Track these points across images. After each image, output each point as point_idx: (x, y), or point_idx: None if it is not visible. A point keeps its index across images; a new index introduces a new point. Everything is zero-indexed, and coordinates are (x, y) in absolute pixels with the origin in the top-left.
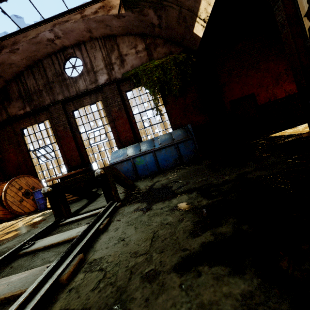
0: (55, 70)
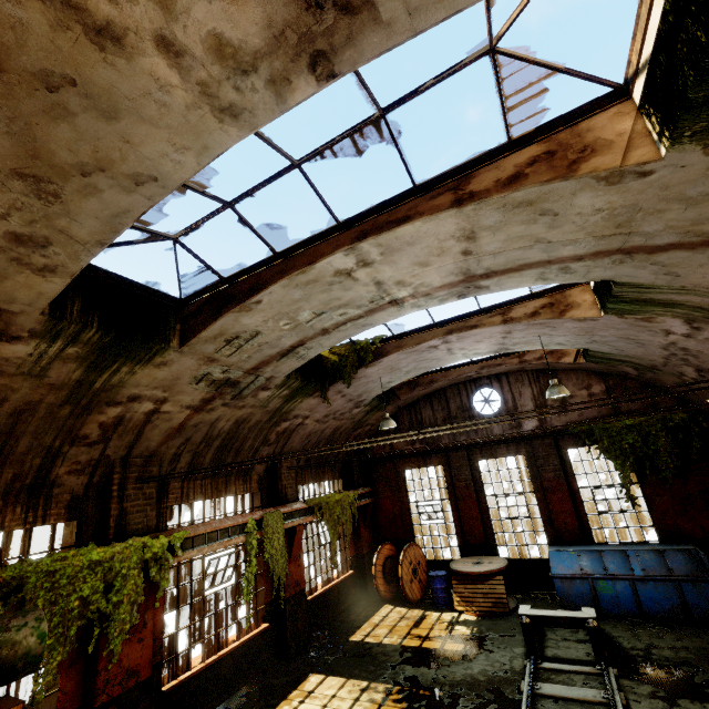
0: (461, 403)
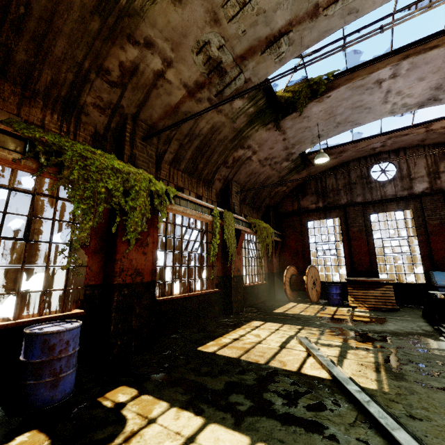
0: (361, 172)
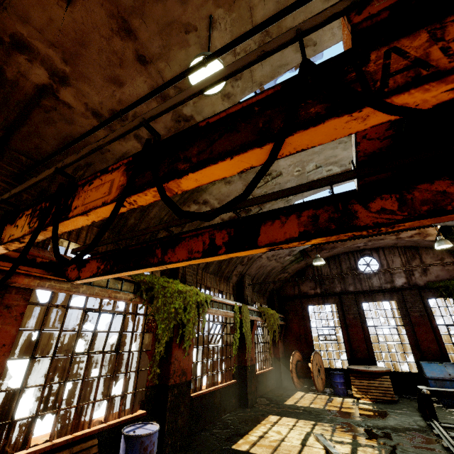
0: (350, 264)
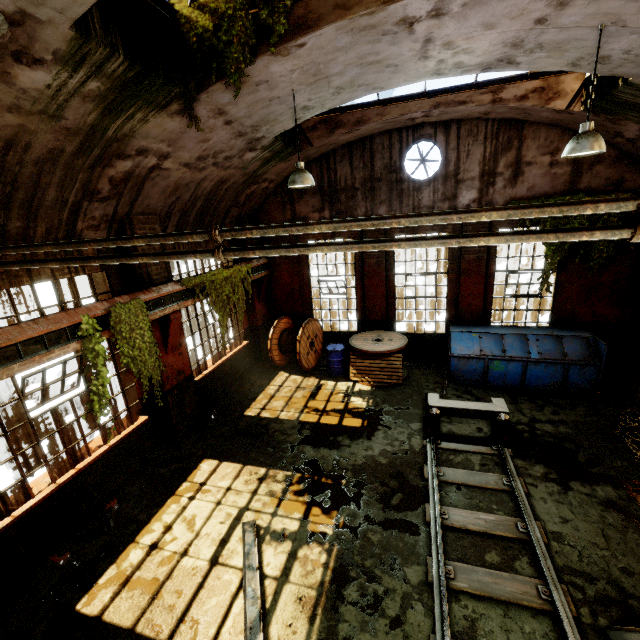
0: (391, 160)
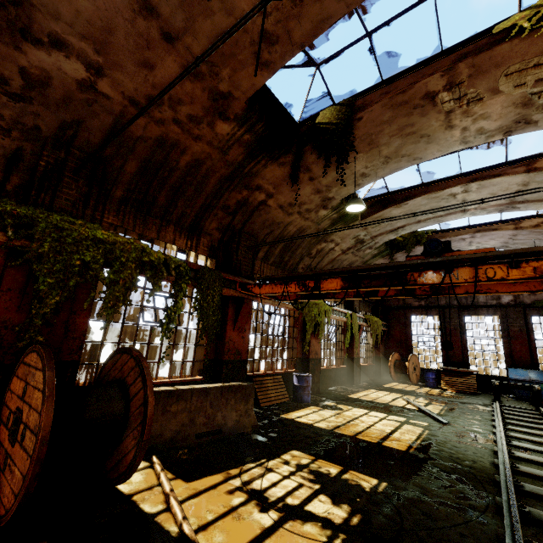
0: None
